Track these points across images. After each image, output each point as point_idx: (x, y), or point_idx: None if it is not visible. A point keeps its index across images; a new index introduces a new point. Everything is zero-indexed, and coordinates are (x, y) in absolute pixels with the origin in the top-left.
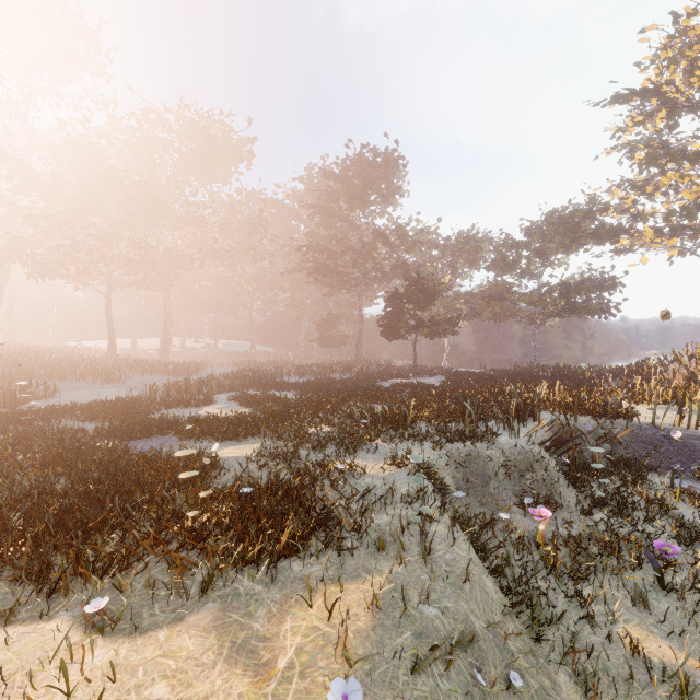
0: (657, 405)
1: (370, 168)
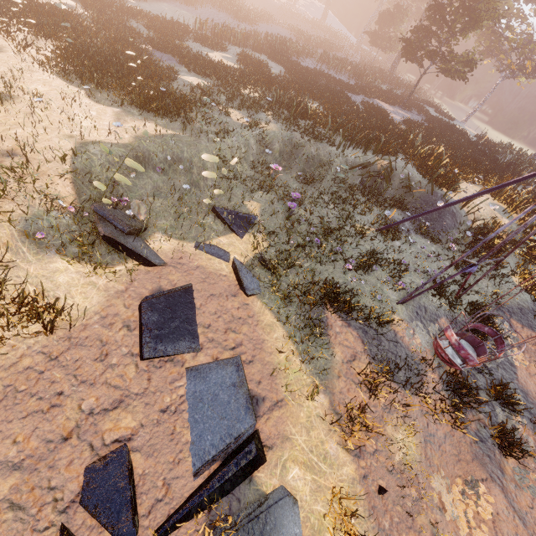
0: (501, 204)
1: None
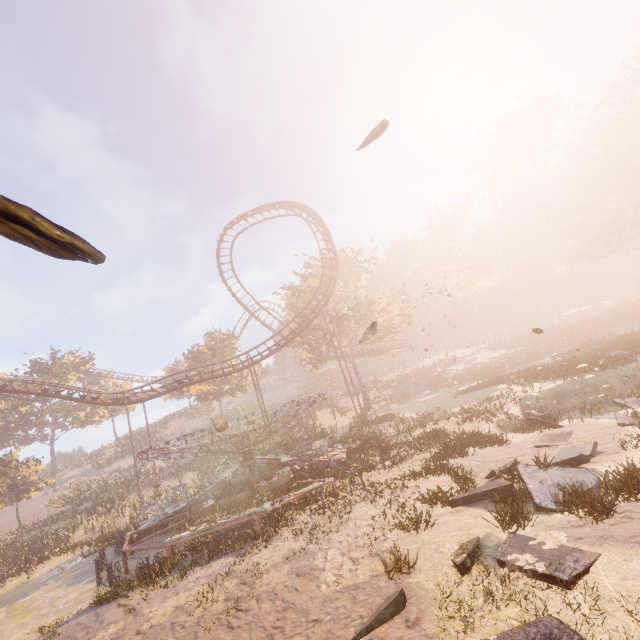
0: None
1: None
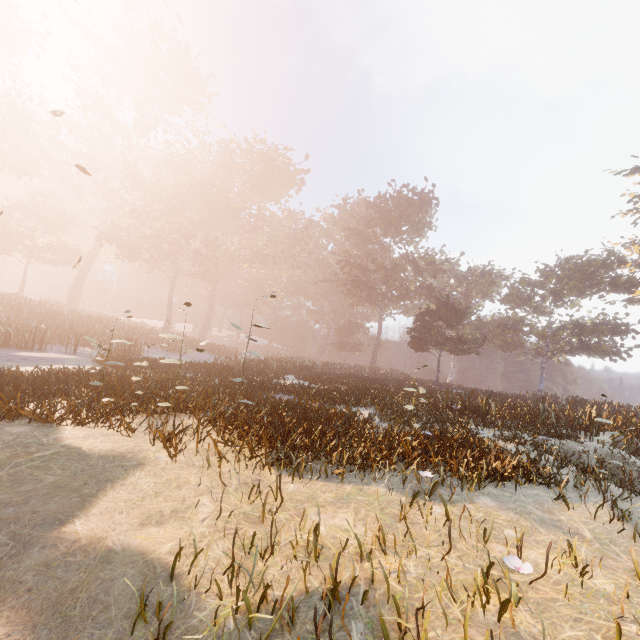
0: None
1: (407, 204)
